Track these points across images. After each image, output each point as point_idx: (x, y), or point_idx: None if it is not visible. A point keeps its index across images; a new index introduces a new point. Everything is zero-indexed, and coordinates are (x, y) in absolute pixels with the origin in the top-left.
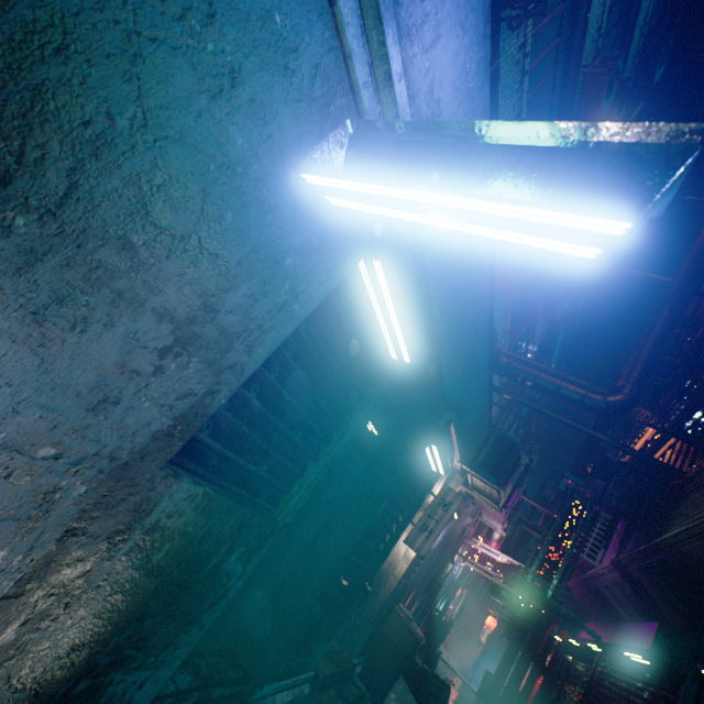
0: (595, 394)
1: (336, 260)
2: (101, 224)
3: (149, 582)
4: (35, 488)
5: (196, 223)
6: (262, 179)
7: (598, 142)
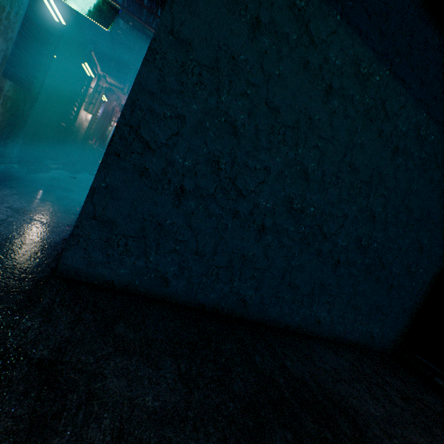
0: None
1: None
2: None
3: (8, 114)
4: None
5: None
6: None
7: None
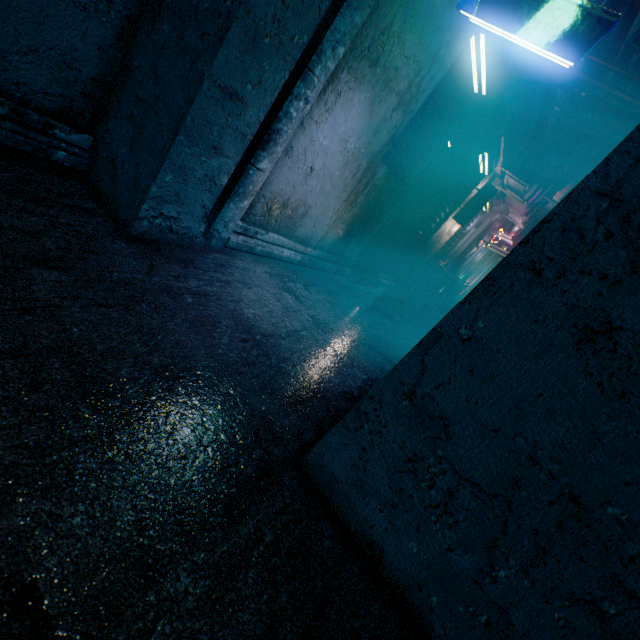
0: (639, 102)
1: (461, 42)
2: (392, 64)
3: (367, 207)
4: (358, 164)
5: (415, 50)
6: (441, 16)
7: (591, 10)
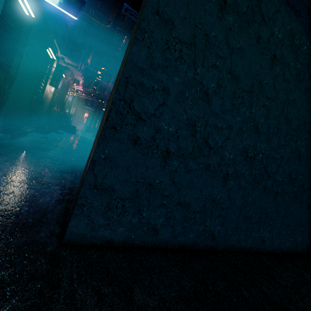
0: (103, 24)
1: None
2: None
3: None
4: None
5: None
6: None
7: None
